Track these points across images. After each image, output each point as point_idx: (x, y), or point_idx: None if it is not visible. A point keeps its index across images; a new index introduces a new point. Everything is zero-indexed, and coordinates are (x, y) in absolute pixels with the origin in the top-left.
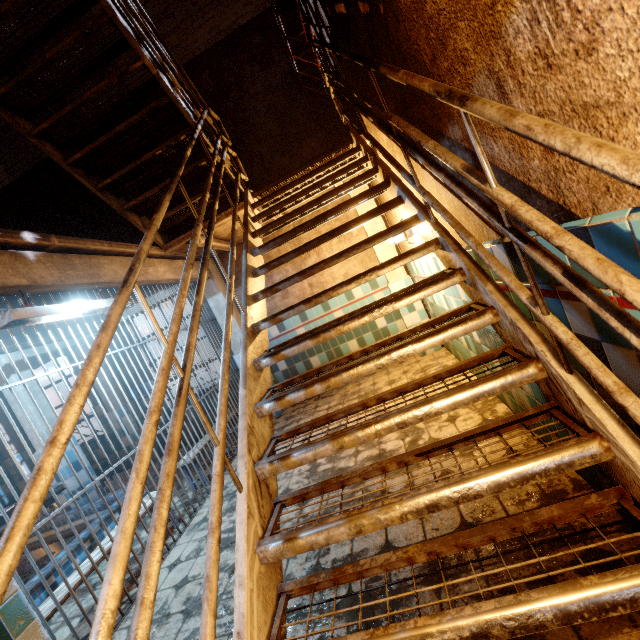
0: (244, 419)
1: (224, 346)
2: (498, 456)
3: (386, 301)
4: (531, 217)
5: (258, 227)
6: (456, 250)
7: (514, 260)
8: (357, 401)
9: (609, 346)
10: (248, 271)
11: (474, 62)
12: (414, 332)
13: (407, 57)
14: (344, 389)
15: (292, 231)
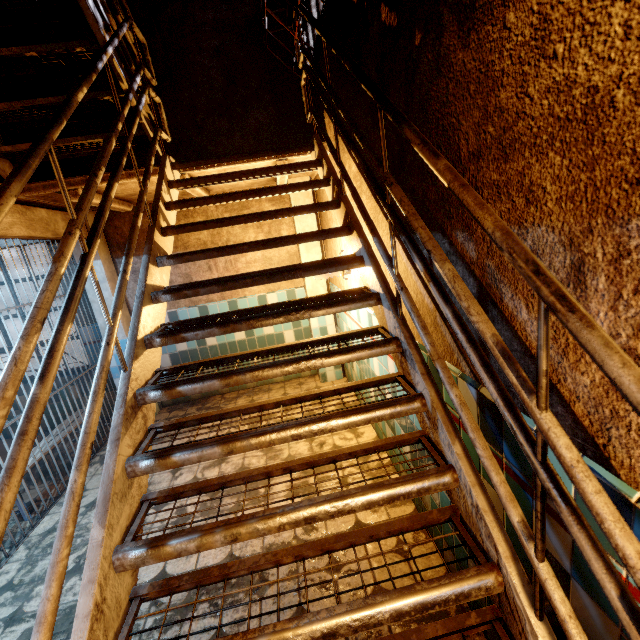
0: (90, 593)
1: (78, 460)
2: (388, 548)
3: (331, 416)
4: (603, 509)
5: (172, 215)
6: (423, 374)
7: (486, 416)
8: (247, 426)
9: (581, 590)
10: (145, 296)
11: (549, 212)
12: (353, 456)
13: (432, 120)
14: (234, 403)
15: (220, 250)
